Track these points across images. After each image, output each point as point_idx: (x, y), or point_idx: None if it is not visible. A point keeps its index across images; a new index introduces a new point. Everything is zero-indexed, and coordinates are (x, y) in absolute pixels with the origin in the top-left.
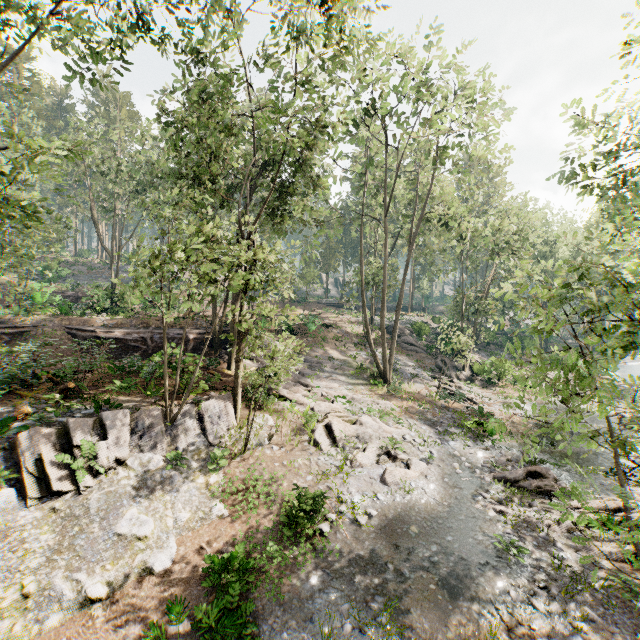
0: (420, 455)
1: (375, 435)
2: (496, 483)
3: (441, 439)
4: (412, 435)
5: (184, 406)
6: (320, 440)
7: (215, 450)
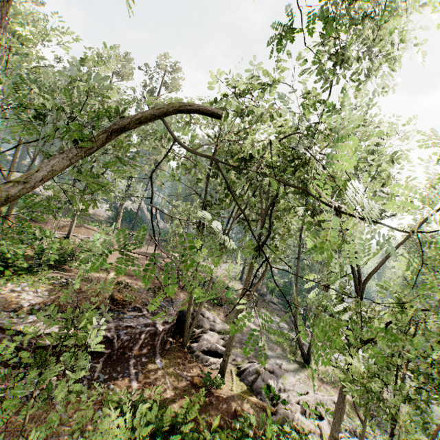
0: None
1: None
2: None
3: None
4: None
5: None
6: None
7: None
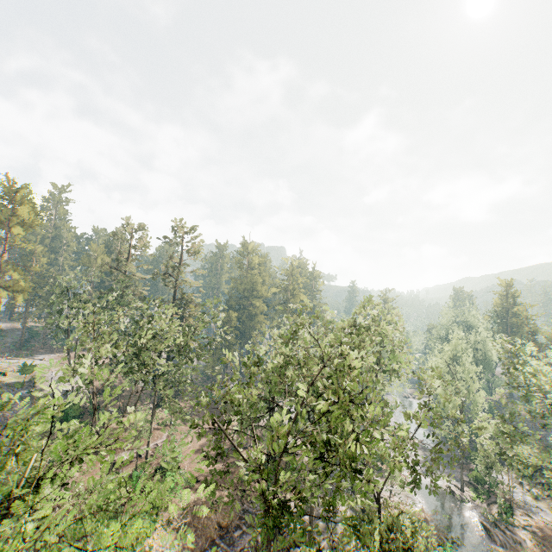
0: None
1: None
2: None
3: None
4: None
5: None
6: None
7: None
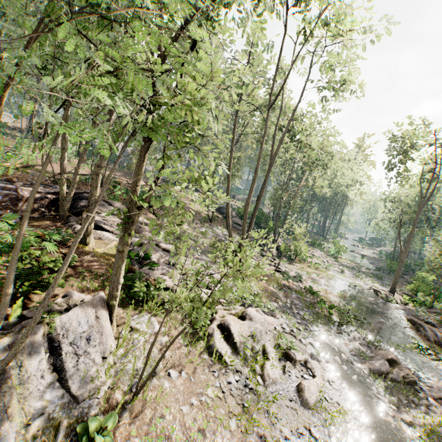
0: (307, 350)
1: (263, 330)
2: (376, 378)
3: (308, 325)
4: (287, 324)
5: (20, 334)
6: (222, 350)
7: (90, 423)
